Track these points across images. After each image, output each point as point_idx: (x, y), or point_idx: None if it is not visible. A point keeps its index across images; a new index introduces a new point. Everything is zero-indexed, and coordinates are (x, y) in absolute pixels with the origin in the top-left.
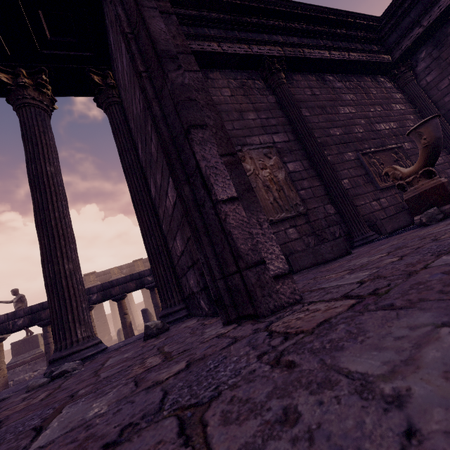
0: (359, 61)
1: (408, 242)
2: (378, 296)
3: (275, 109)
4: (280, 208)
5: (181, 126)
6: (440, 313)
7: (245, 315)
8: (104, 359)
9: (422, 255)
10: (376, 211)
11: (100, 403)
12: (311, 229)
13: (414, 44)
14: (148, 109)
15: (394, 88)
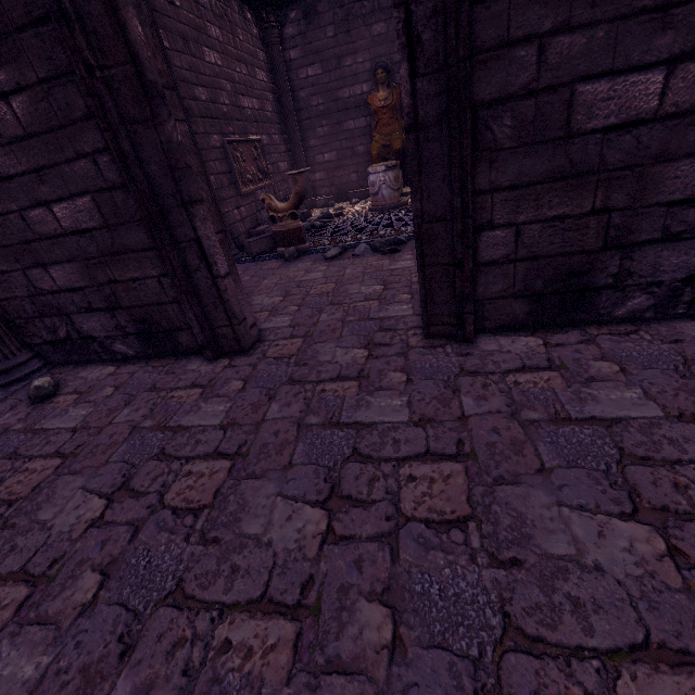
0: None
1: (290, 286)
2: (311, 337)
3: None
4: None
5: (176, 191)
6: (335, 343)
7: (228, 352)
8: (5, 435)
9: (311, 309)
10: (237, 223)
11: (214, 407)
12: None
13: None
14: (106, 131)
15: (259, 39)
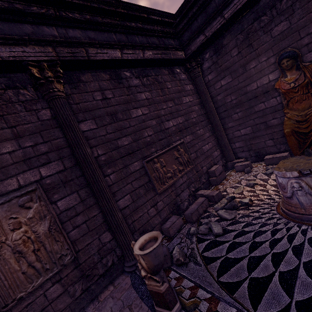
0: (155, 59)
1: None
2: None
3: (48, 128)
4: (37, 273)
5: None
6: None
7: None
8: None
9: None
10: (152, 218)
11: None
12: (80, 273)
13: (200, 47)
14: None
15: (187, 79)
